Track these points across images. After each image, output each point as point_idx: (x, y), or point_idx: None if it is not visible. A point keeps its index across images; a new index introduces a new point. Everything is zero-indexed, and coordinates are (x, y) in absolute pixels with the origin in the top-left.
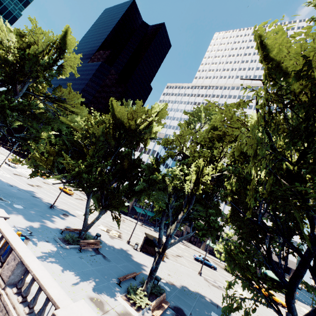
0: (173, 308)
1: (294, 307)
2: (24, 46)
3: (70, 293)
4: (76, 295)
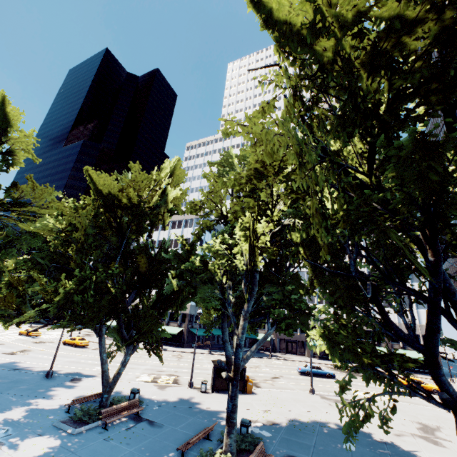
0: None
1: (446, 381)
2: None
3: None
4: None
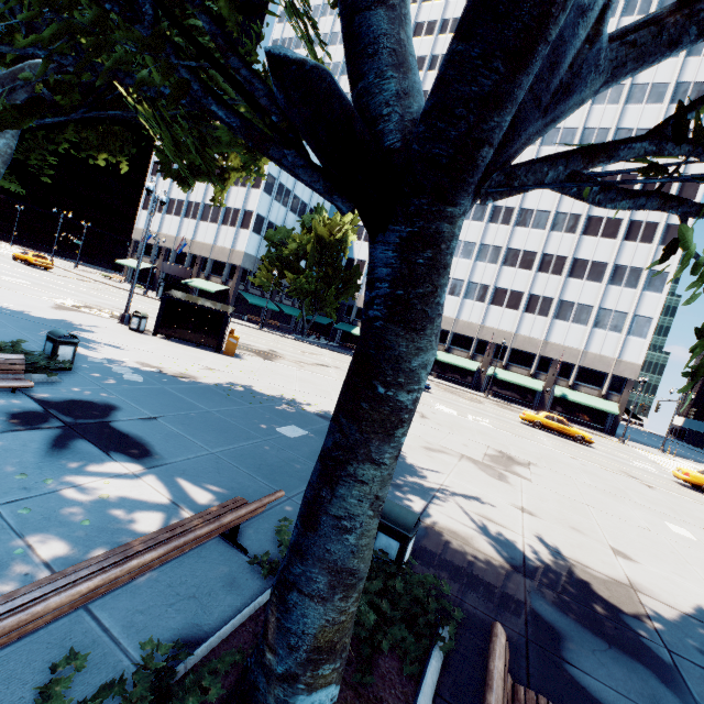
0: (52, 402)
1: (390, 43)
2: None
3: None
4: None
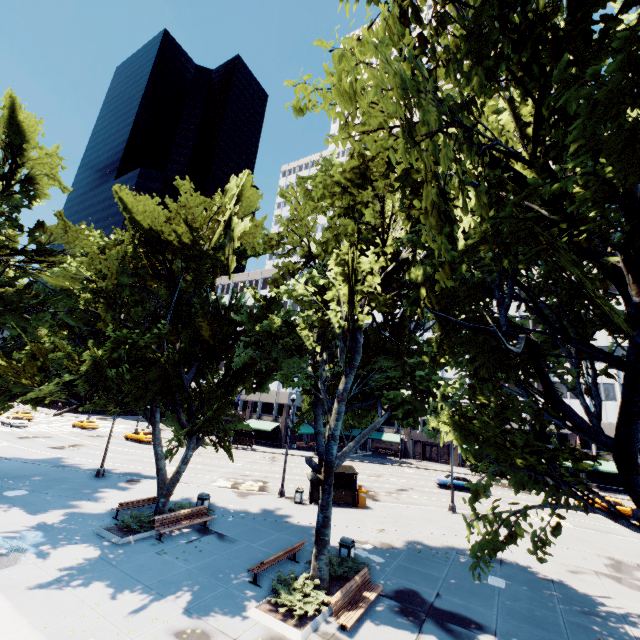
0: (392, 596)
1: None
2: None
3: (121, 637)
4: (137, 637)
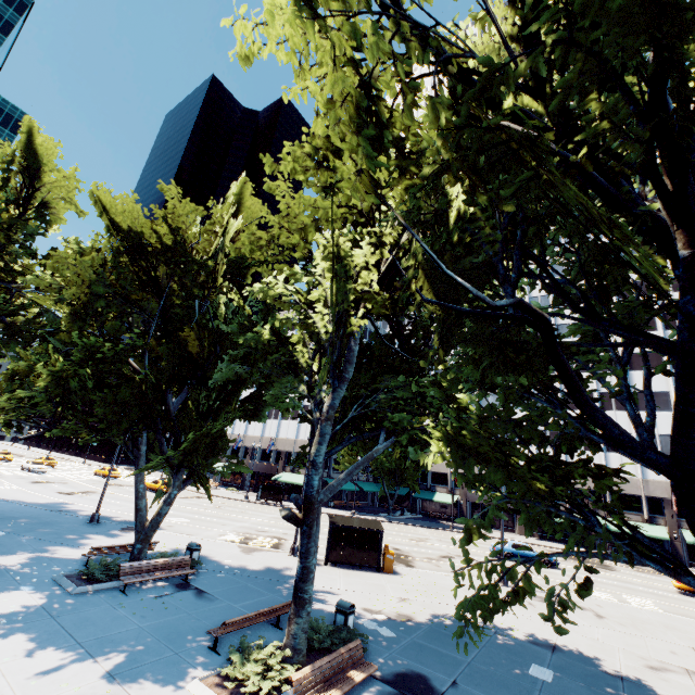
0: (390, 680)
1: None
2: None
3: None
4: None
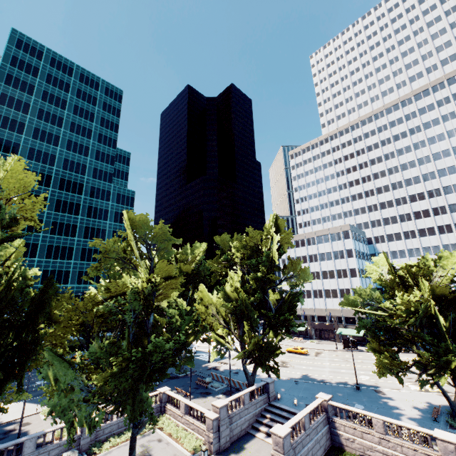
0: None
1: None
2: (249, 252)
3: None
4: None
